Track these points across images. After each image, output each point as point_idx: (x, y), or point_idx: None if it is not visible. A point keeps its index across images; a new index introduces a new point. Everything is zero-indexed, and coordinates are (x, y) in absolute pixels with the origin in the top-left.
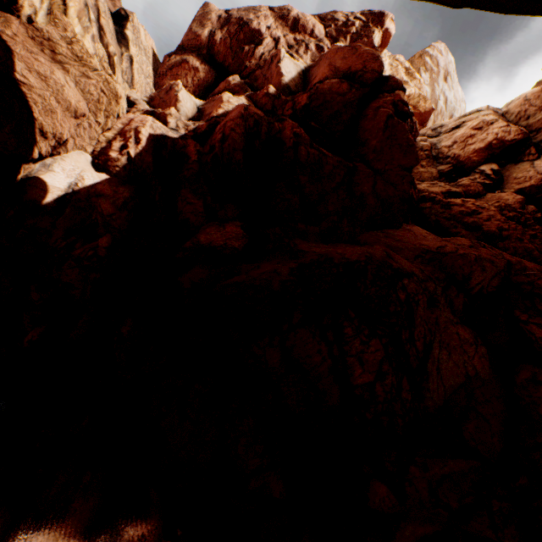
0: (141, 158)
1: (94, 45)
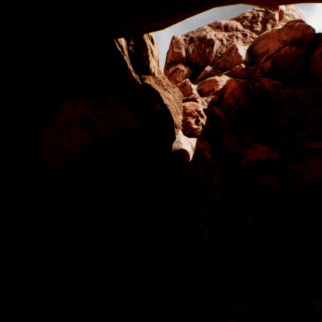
0: (207, 124)
1: None
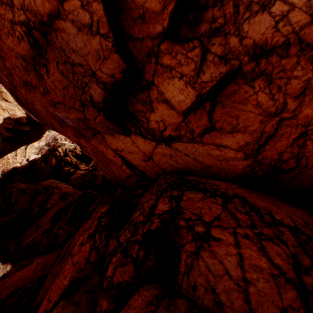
0: (7, 172)
1: (11, 154)
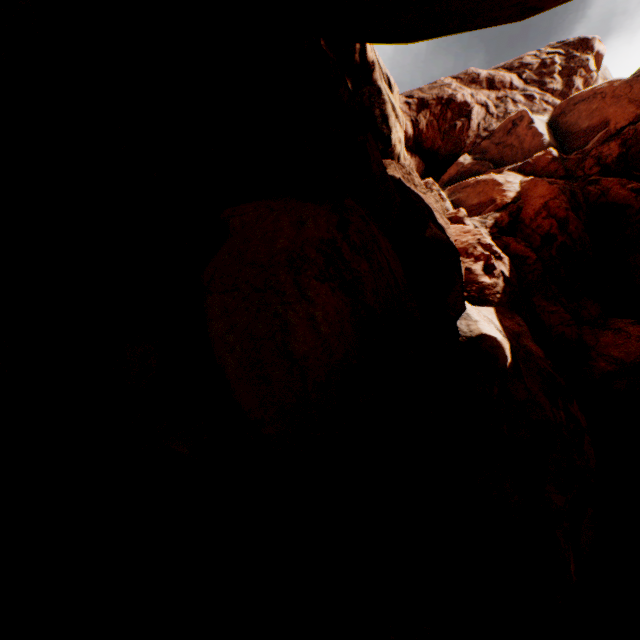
0: (513, 274)
1: None
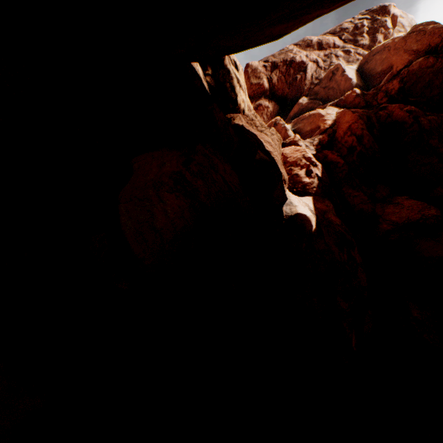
0: (324, 175)
1: None
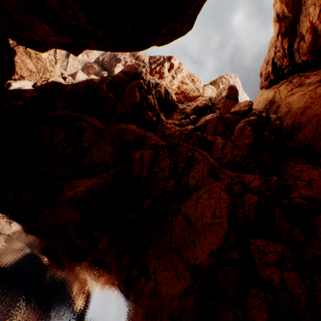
0: (46, 86)
1: (49, 56)
